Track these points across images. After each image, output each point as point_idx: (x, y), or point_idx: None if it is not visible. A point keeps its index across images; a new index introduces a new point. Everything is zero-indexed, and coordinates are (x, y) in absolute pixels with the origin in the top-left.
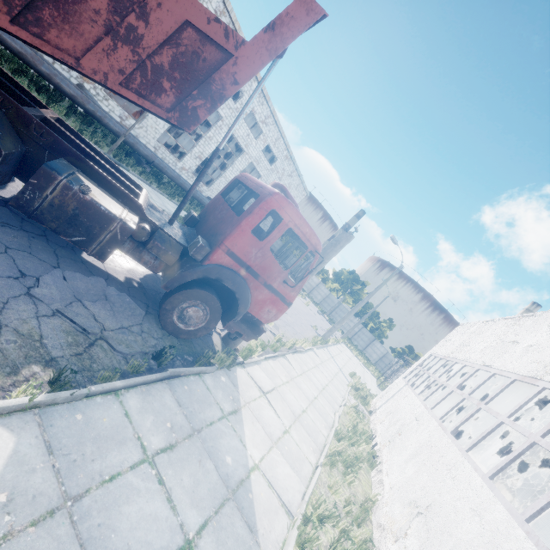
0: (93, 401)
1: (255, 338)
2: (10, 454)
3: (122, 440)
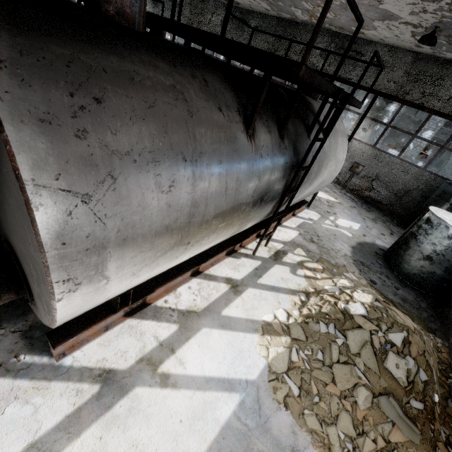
0: None
1: None
2: None
3: None
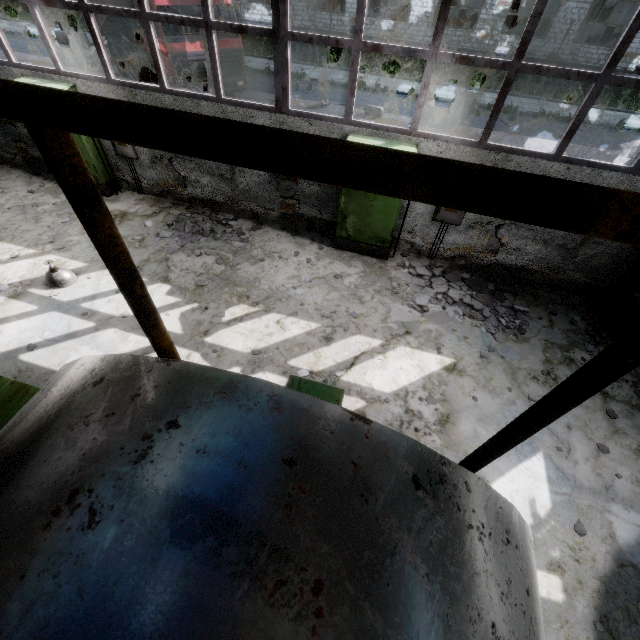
0: None
1: None
2: None
3: None
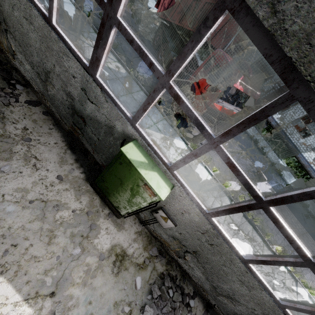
0: (137, 85)
1: (190, 121)
2: (122, 72)
3: (132, 89)
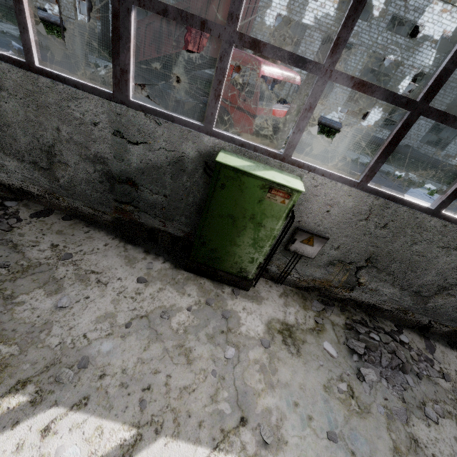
0: None
1: None
2: None
3: None
